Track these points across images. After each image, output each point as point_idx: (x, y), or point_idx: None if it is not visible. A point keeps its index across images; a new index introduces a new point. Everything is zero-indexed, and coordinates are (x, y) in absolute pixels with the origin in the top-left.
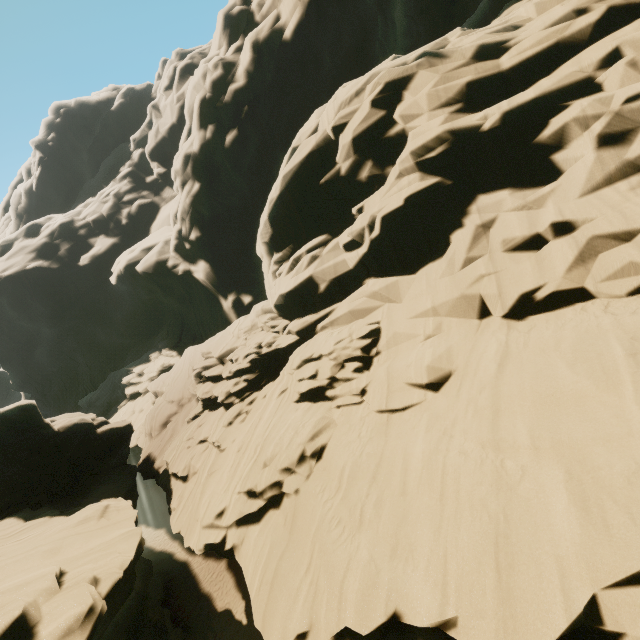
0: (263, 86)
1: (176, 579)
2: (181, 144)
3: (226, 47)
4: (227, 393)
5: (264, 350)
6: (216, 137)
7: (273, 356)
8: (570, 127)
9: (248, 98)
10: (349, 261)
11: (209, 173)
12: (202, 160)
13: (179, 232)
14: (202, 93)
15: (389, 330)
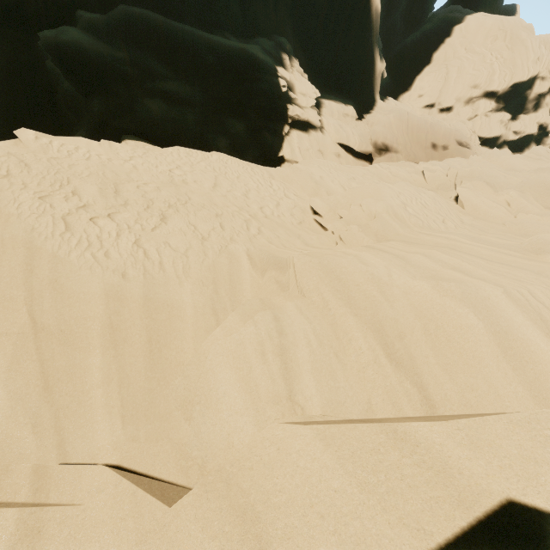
0: None
1: None
2: None
3: None
4: None
5: None
6: None
7: None
8: (548, 142)
9: None
10: (510, 136)
11: None
12: None
13: None
14: None
15: None
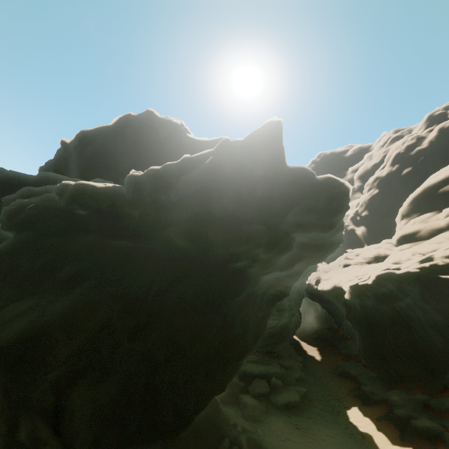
0: (438, 148)
1: (293, 341)
2: (376, 172)
3: (423, 129)
4: (355, 261)
5: (379, 252)
6: (398, 170)
7: (383, 256)
8: None
9: (426, 153)
10: (440, 222)
11: (386, 186)
12: (385, 180)
13: (356, 211)
14: (398, 150)
15: (443, 246)
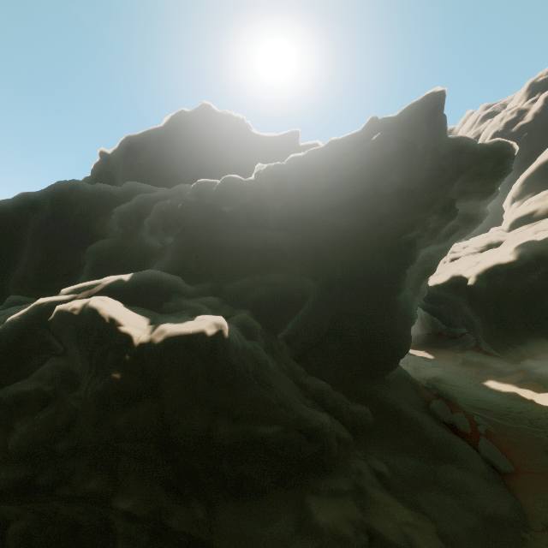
0: (544, 120)
1: None
2: None
3: (524, 101)
4: (466, 252)
5: (492, 240)
6: None
7: (496, 243)
8: None
9: (529, 128)
10: None
11: None
12: None
13: None
14: (496, 129)
15: None
